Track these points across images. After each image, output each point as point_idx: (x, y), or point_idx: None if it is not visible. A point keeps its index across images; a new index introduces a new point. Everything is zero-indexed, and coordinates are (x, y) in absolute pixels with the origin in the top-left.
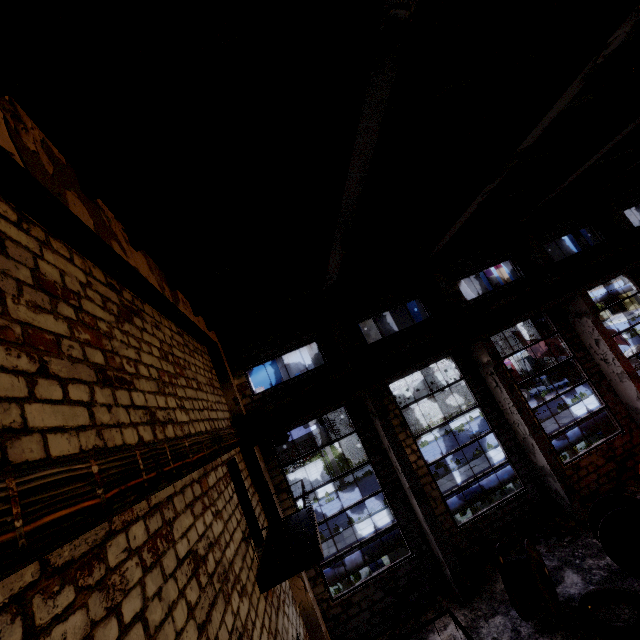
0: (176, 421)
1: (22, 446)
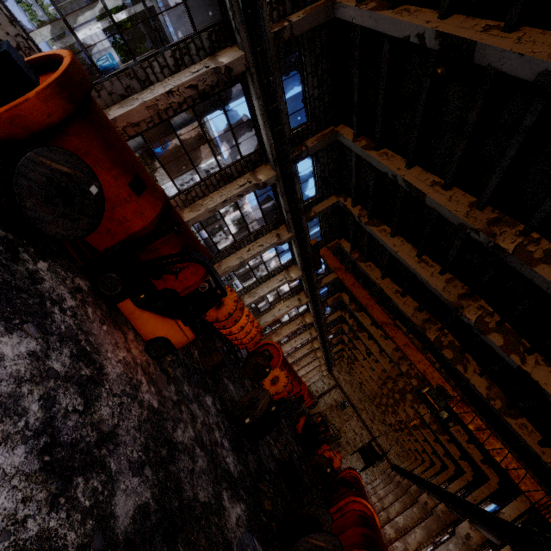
0: (375, 433)
1: (361, 414)
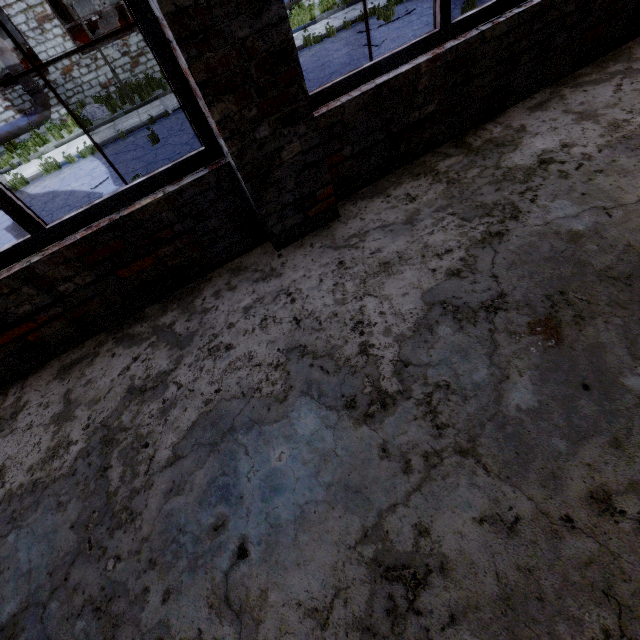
0: None
1: None
